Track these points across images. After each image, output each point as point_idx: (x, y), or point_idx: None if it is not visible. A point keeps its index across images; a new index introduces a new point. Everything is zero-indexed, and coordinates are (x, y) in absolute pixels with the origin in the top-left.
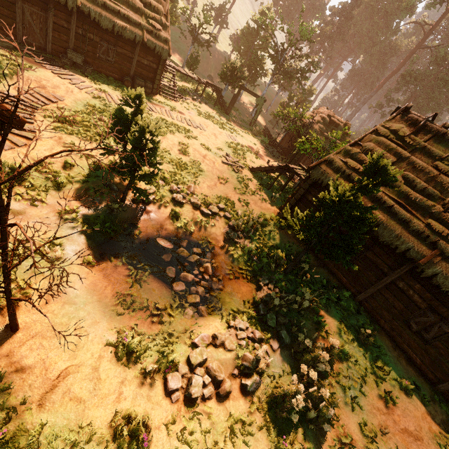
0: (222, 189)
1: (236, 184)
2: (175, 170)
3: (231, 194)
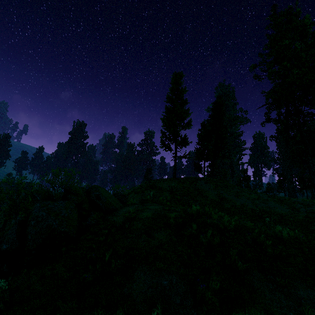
0: None
1: None
2: None
3: None
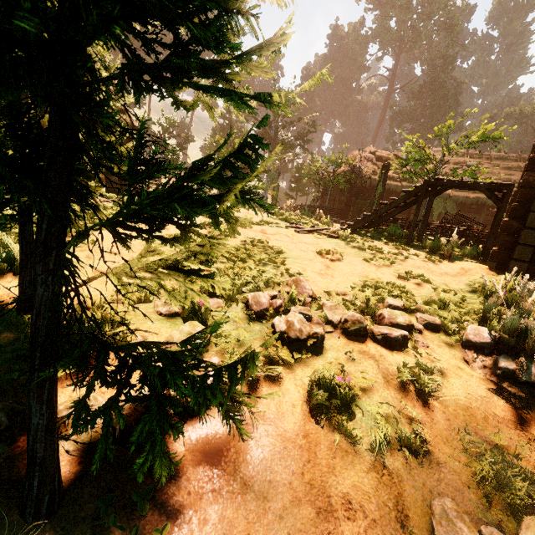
0: (347, 270)
1: (356, 253)
2: (228, 263)
3: (374, 272)
